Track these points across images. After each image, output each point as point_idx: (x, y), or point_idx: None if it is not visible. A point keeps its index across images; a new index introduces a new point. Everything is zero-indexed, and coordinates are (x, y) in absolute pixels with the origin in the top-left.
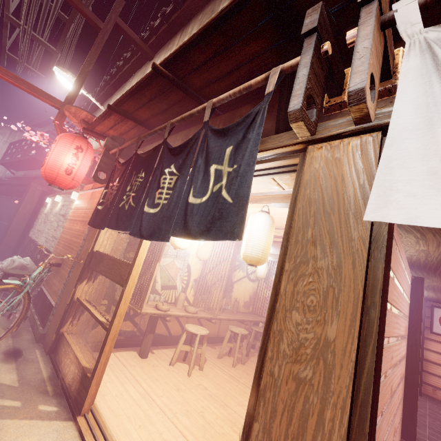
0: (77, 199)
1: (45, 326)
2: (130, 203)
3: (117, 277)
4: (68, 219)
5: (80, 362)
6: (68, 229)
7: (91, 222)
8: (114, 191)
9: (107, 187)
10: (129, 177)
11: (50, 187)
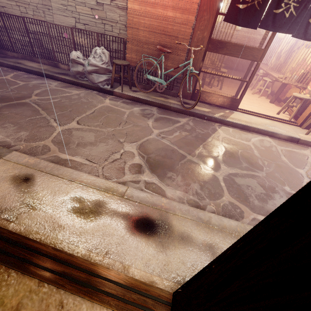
0: None
1: (172, 89)
2: (292, 13)
3: (249, 57)
4: None
5: (227, 96)
6: (145, 14)
7: (233, 21)
8: None
9: None
10: None
11: None
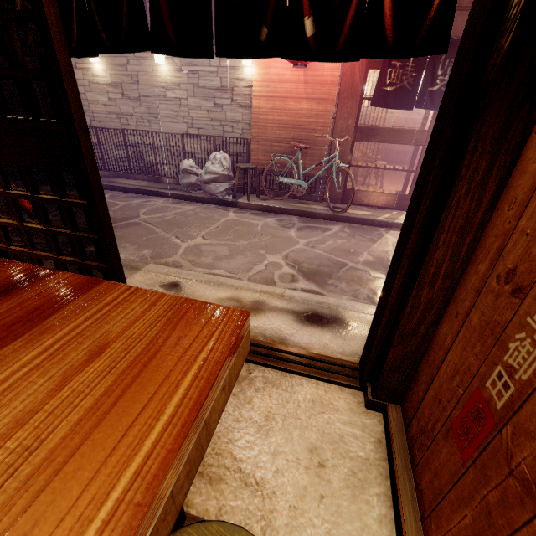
0: (256, 66)
1: (315, 193)
2: None
3: (411, 141)
4: (256, 96)
5: (391, 193)
6: (274, 110)
7: (381, 104)
8: (409, 73)
9: (390, 65)
10: (436, 60)
11: (298, 66)
